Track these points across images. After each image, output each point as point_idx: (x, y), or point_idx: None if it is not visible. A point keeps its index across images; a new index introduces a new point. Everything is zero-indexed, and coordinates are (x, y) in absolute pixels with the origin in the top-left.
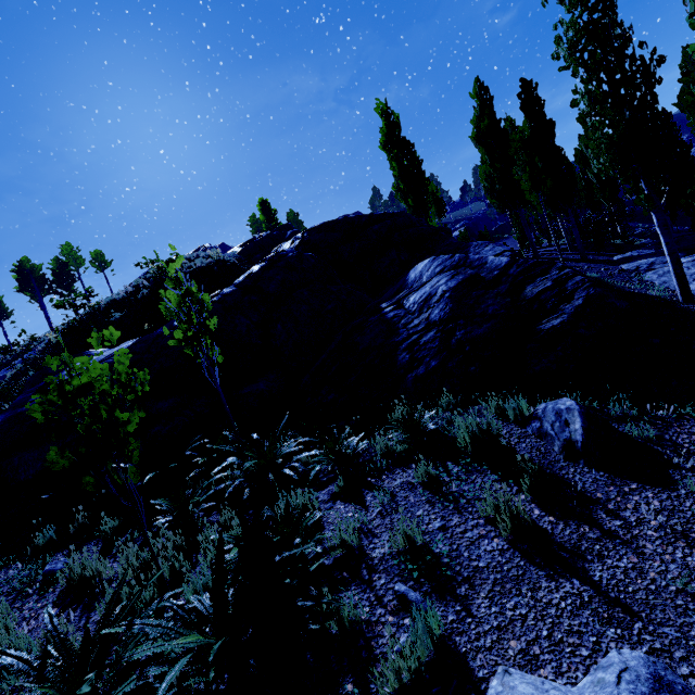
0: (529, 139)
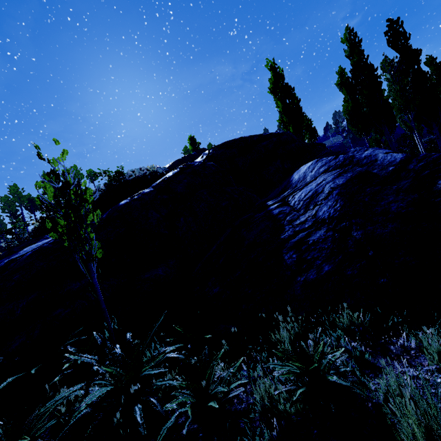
0: (399, 62)
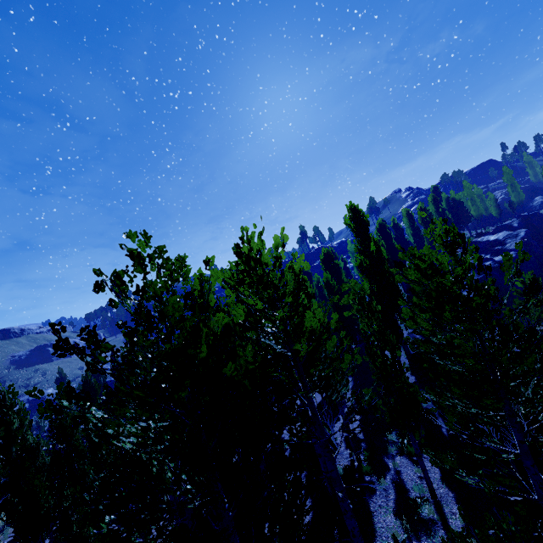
0: None
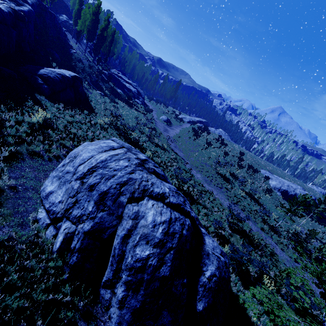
0: None
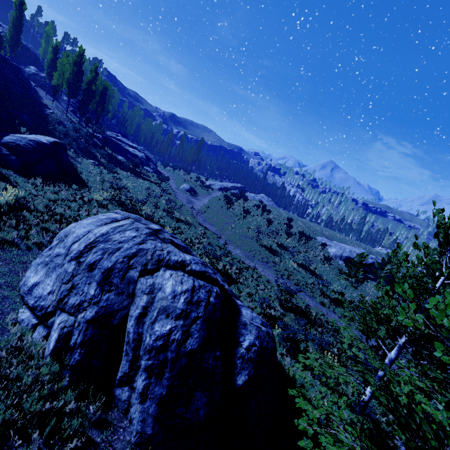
0: None
